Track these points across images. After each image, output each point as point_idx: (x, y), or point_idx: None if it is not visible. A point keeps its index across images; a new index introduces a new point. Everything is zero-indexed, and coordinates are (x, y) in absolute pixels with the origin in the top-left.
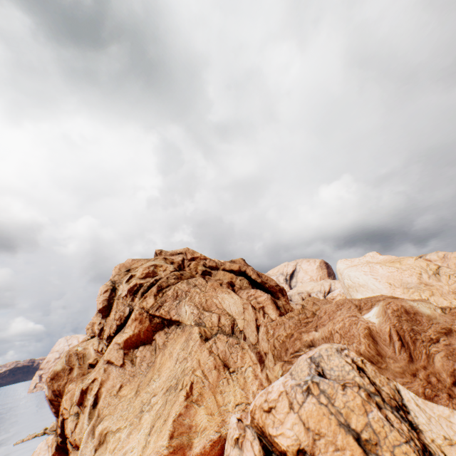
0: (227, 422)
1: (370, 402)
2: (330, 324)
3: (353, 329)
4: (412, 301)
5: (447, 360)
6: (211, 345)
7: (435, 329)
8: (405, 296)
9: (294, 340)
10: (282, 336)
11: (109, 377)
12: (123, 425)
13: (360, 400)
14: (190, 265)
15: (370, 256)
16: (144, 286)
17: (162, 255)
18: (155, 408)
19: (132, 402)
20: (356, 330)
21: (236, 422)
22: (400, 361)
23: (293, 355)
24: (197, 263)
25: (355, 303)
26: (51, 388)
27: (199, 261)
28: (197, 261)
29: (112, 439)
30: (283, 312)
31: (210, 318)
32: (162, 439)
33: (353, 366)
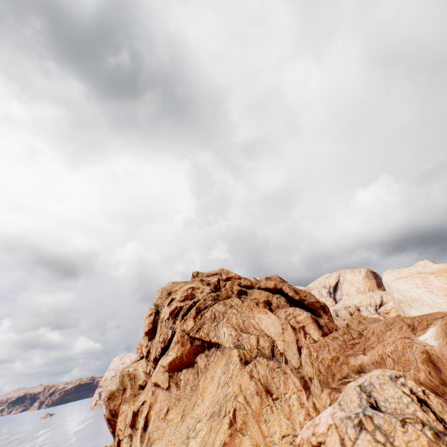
0: None
1: (440, 443)
2: (380, 347)
3: (407, 353)
4: None
5: None
6: (251, 368)
7: None
8: None
9: (340, 365)
10: (327, 359)
11: (156, 399)
12: None
13: (425, 440)
14: (226, 285)
15: (421, 266)
16: (184, 308)
17: (199, 277)
18: (200, 435)
19: (178, 427)
20: (411, 354)
21: None
22: None
23: (341, 382)
24: (232, 283)
25: (407, 322)
26: (108, 408)
27: (234, 281)
28: (231, 281)
29: None
30: (326, 331)
31: (248, 340)
32: None
33: (412, 398)
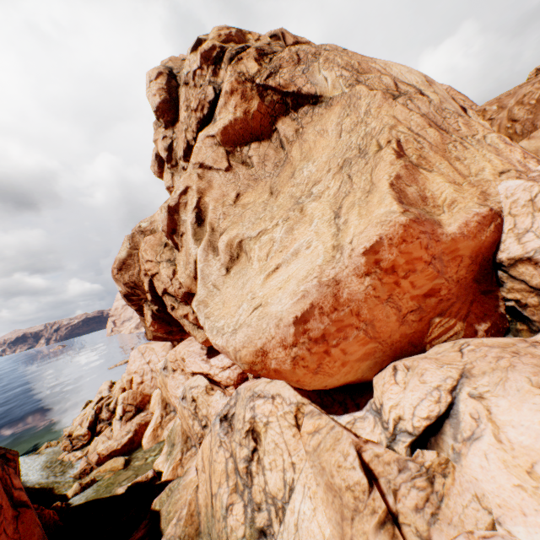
0: (494, 194)
1: None
2: None
3: None
4: None
5: None
6: (404, 102)
7: None
8: None
9: None
10: (536, 92)
11: (211, 185)
12: (269, 227)
13: None
14: None
15: None
16: (230, 50)
17: None
18: (327, 193)
19: (270, 203)
20: None
21: (529, 181)
22: None
23: None
24: None
25: None
26: (122, 281)
27: None
28: None
29: (256, 246)
30: None
31: (379, 80)
32: (382, 206)
33: None
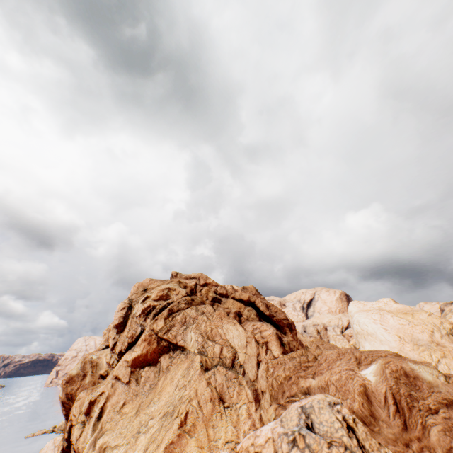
0: None
1: None
2: (328, 374)
3: (348, 384)
4: (414, 363)
5: (443, 436)
6: (210, 376)
7: (436, 398)
8: (415, 353)
9: (291, 384)
10: (280, 377)
11: (115, 392)
12: (121, 442)
13: None
14: (202, 290)
15: (383, 303)
16: (157, 308)
17: (178, 277)
18: (151, 431)
19: (131, 420)
20: (352, 385)
21: None
22: (394, 427)
23: (289, 400)
24: (209, 289)
25: (356, 355)
26: (65, 391)
27: (210, 287)
28: (208, 287)
29: None
30: (287, 349)
31: (213, 348)
32: None
33: (342, 424)
